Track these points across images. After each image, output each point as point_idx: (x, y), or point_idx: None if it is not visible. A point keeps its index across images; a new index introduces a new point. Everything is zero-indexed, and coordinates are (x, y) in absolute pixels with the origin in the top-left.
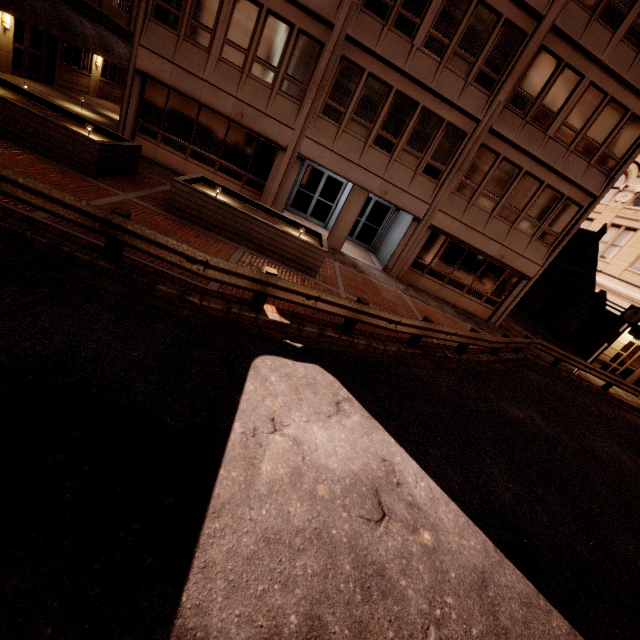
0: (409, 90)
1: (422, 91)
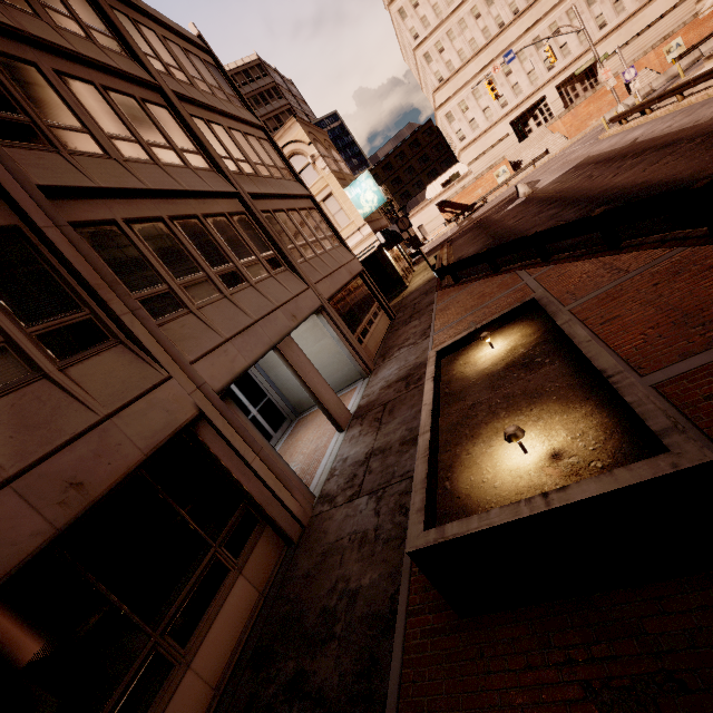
0: (174, 209)
1: (182, 202)
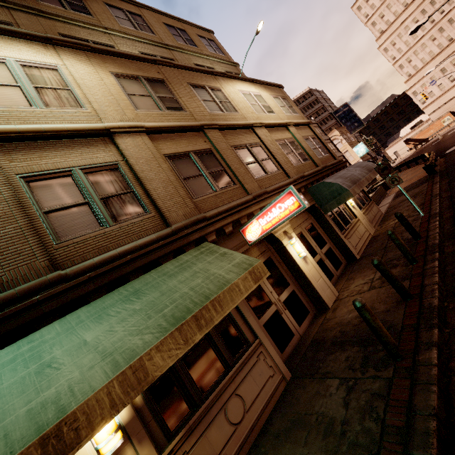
0: None
1: None
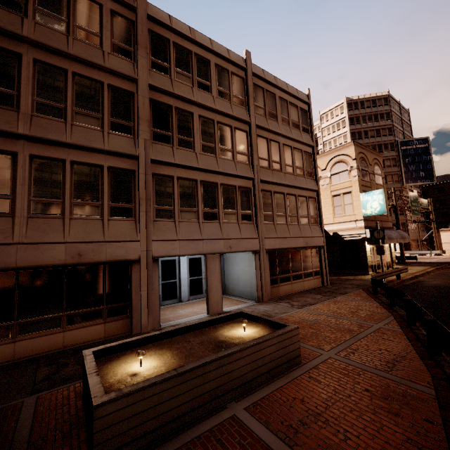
0: (207, 178)
1: (215, 175)
